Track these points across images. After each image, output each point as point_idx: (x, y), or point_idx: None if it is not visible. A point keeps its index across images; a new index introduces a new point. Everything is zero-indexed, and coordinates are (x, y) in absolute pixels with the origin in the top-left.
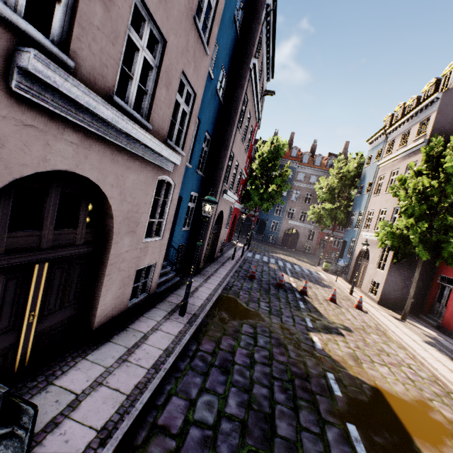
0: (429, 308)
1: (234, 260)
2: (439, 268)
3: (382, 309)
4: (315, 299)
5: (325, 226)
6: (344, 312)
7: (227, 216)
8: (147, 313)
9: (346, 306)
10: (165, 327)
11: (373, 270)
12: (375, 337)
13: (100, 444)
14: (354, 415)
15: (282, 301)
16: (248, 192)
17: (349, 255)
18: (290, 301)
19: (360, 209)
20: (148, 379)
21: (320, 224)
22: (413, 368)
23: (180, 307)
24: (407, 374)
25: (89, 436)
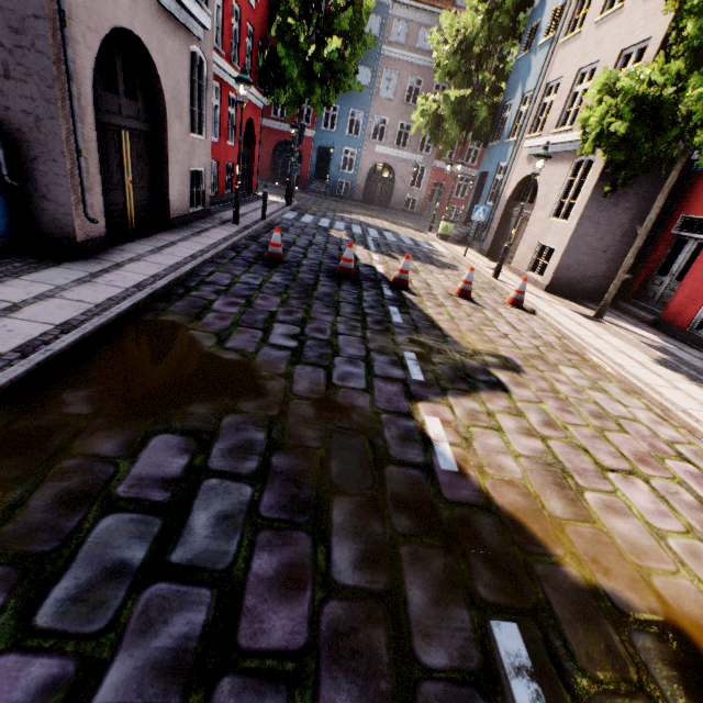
0: (640, 289)
1: (240, 225)
2: (685, 201)
3: (557, 301)
4: (427, 295)
5: (446, 148)
6: (491, 319)
7: (184, 82)
8: None
9: (492, 305)
10: None
11: (543, 223)
12: (571, 374)
13: None
14: None
15: (343, 314)
16: (275, 58)
17: (490, 201)
18: (366, 310)
19: (526, 89)
20: None
21: (436, 141)
22: (687, 455)
23: None
24: (693, 490)
25: None
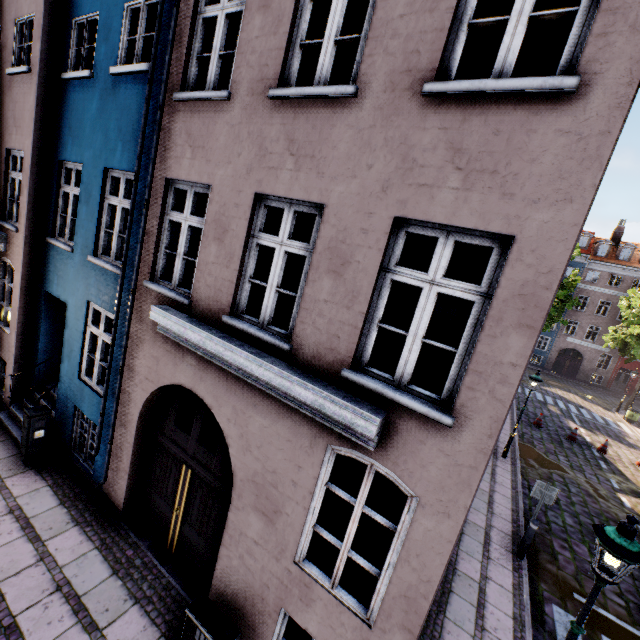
0: None
1: None
2: None
3: None
4: (618, 460)
5: (632, 358)
6: None
7: None
8: None
9: None
10: (499, 464)
11: None
12: None
13: (516, 515)
14: None
15: (579, 458)
16: None
17: None
18: (589, 459)
19: None
20: (515, 494)
21: (623, 353)
22: None
23: (497, 450)
24: None
25: (509, 511)
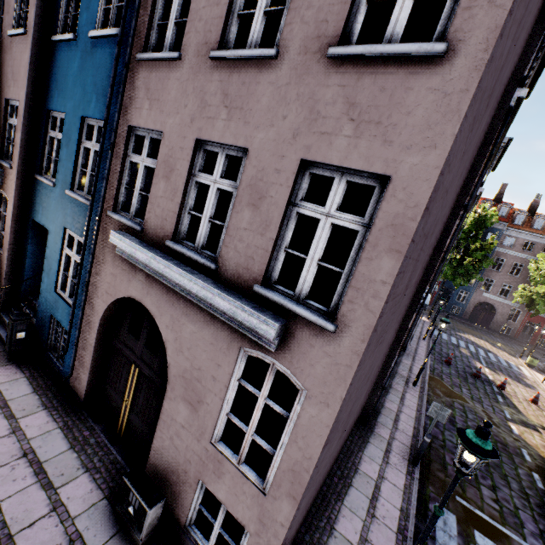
0: None
1: (425, 340)
2: None
3: None
4: (514, 396)
5: (537, 312)
6: None
7: None
8: (394, 380)
9: None
10: (409, 391)
11: None
12: None
13: (416, 432)
14: (538, 472)
15: (480, 391)
16: None
17: None
18: (488, 393)
19: None
20: (418, 415)
21: (530, 308)
22: None
23: (409, 380)
24: None
25: (411, 428)
